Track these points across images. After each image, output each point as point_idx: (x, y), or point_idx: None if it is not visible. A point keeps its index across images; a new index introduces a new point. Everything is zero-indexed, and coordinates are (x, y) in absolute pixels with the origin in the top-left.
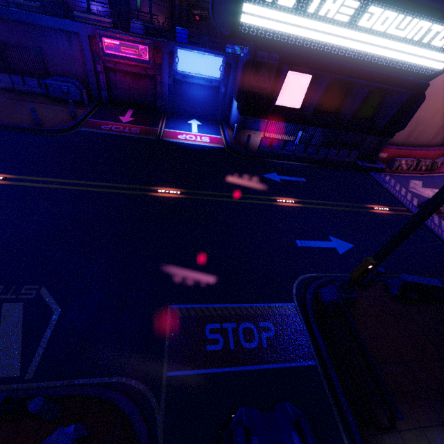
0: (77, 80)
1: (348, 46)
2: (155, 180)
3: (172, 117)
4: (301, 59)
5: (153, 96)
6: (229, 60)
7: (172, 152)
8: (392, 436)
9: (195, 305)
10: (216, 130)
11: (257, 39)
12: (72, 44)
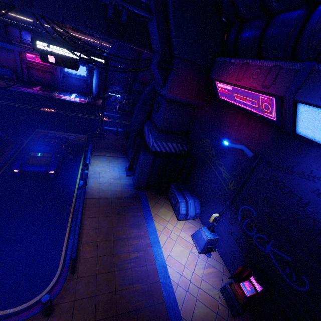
0: (11, 70)
1: (58, 52)
2: (44, 106)
3: (62, 91)
4: (50, 53)
5: (53, 81)
6: (90, 69)
7: (56, 101)
8: (98, 151)
9: (47, 131)
10: (84, 98)
11: (41, 50)
12: (10, 54)
